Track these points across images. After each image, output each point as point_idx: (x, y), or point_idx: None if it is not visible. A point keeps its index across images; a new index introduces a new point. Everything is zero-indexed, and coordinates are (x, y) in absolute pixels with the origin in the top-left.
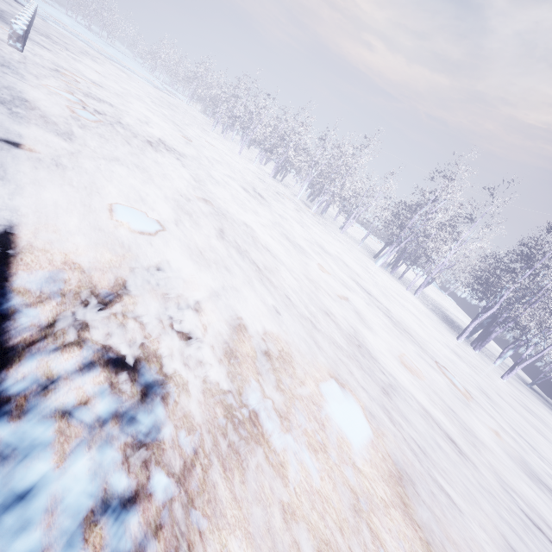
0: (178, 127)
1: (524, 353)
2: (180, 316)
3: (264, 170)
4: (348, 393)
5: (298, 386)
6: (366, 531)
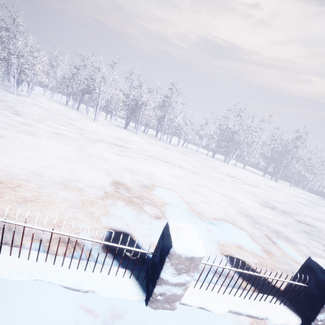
0: (123, 147)
1: (294, 177)
2: None
3: (106, 123)
4: None
5: None
6: None
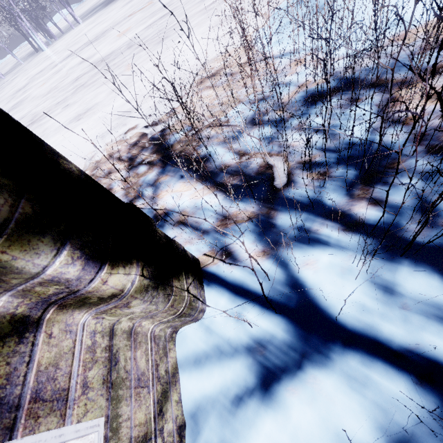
0: None
1: None
2: (56, 147)
3: None
4: (123, 65)
5: (111, 87)
6: (170, 56)
